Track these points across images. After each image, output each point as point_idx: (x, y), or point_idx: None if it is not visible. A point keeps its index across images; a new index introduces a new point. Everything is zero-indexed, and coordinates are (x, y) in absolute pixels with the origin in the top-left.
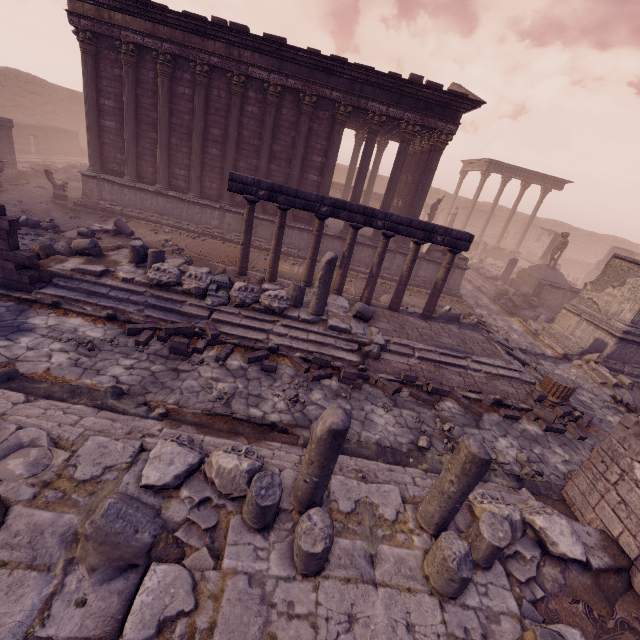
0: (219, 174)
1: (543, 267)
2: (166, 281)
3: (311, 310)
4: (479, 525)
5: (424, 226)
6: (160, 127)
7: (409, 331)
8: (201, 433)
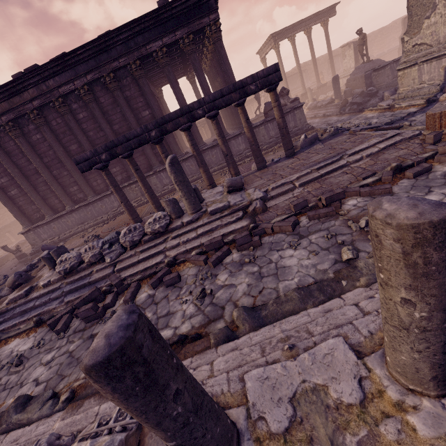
0: (96, 172)
1: (360, 66)
2: (69, 267)
3: (189, 211)
4: None
5: (233, 87)
6: (40, 171)
7: (281, 173)
8: (103, 400)
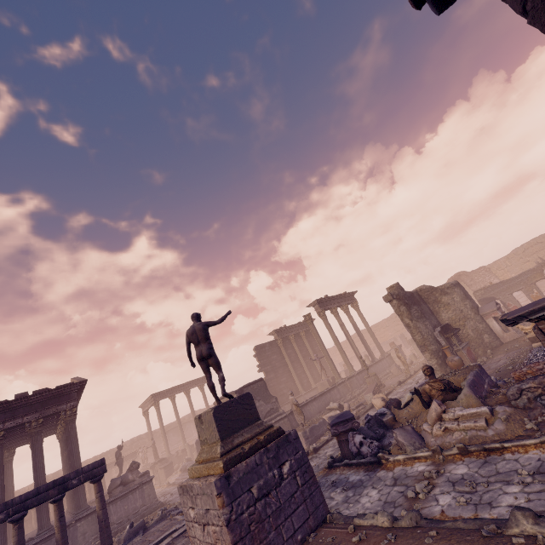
0: None
1: None
2: None
3: None
4: None
5: (54, 483)
6: None
7: None
8: None
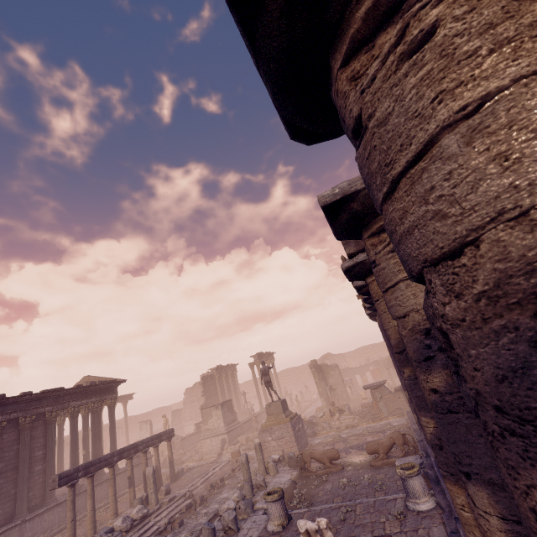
0: None
1: None
2: None
3: (155, 503)
4: (268, 461)
5: (157, 436)
6: None
7: (183, 484)
8: None
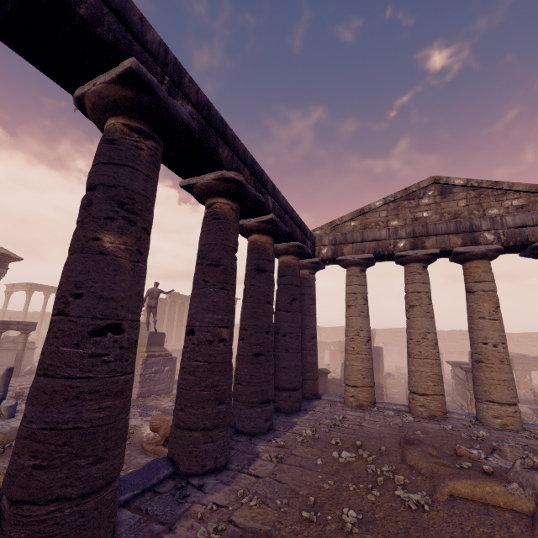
0: None
1: None
2: None
3: None
4: None
5: (3, 322)
6: None
7: None
8: None
